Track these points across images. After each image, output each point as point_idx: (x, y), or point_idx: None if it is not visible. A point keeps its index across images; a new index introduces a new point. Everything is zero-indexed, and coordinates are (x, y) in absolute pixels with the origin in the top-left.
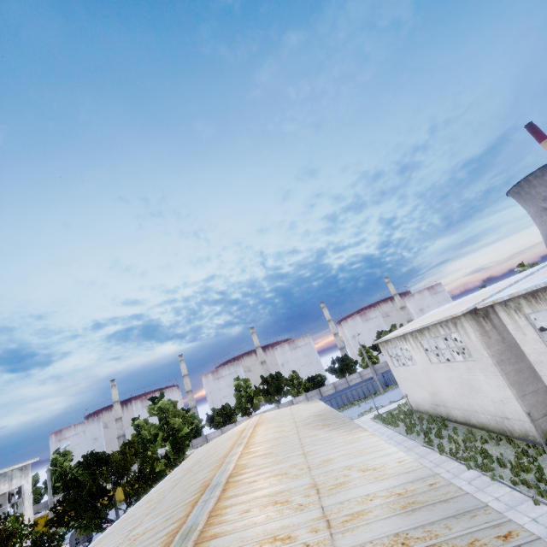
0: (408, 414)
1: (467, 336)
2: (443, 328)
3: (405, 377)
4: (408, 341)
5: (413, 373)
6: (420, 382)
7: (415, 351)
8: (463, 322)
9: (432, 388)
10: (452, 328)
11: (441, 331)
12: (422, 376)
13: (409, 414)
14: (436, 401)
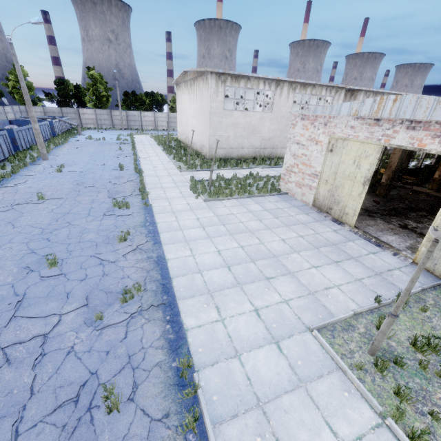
0: (234, 158)
1: (337, 101)
2: (326, 91)
3: (237, 123)
4: (280, 89)
5: (256, 120)
6: (260, 129)
7: (281, 100)
8: (342, 93)
9: (272, 134)
10: (333, 94)
11: (323, 92)
12: (269, 123)
13: (233, 159)
14: (266, 145)
